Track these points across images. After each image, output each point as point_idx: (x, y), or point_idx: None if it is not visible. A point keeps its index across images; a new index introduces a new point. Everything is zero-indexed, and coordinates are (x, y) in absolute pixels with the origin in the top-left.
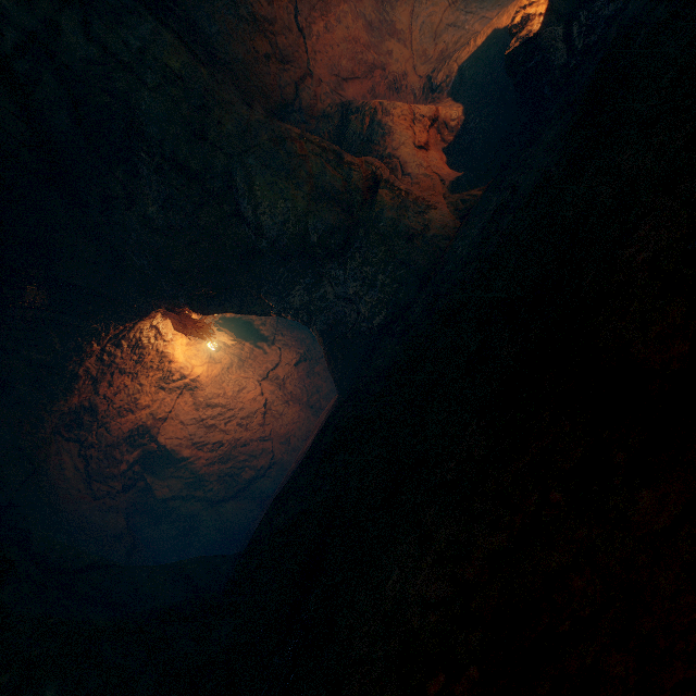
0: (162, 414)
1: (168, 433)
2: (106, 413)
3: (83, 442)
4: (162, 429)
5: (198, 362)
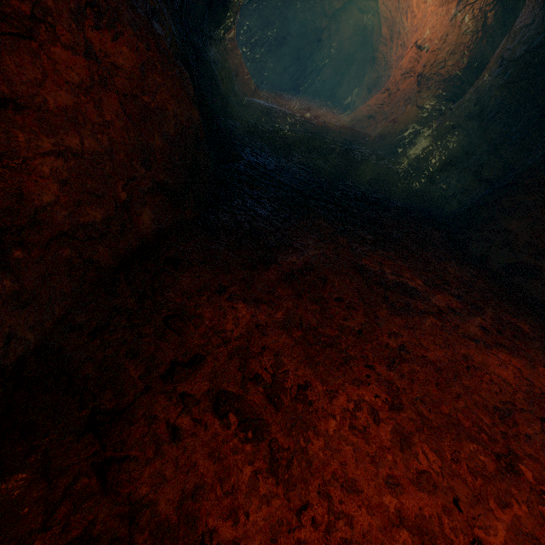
0: None
1: None
2: None
3: None
4: None
5: None
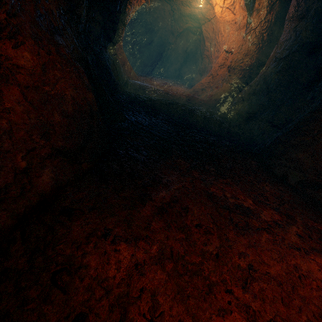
0: (208, 17)
1: (208, 28)
2: (176, 1)
3: (172, 6)
4: (207, 24)
5: (221, 3)
